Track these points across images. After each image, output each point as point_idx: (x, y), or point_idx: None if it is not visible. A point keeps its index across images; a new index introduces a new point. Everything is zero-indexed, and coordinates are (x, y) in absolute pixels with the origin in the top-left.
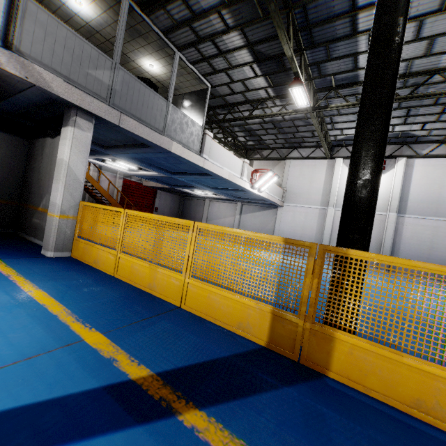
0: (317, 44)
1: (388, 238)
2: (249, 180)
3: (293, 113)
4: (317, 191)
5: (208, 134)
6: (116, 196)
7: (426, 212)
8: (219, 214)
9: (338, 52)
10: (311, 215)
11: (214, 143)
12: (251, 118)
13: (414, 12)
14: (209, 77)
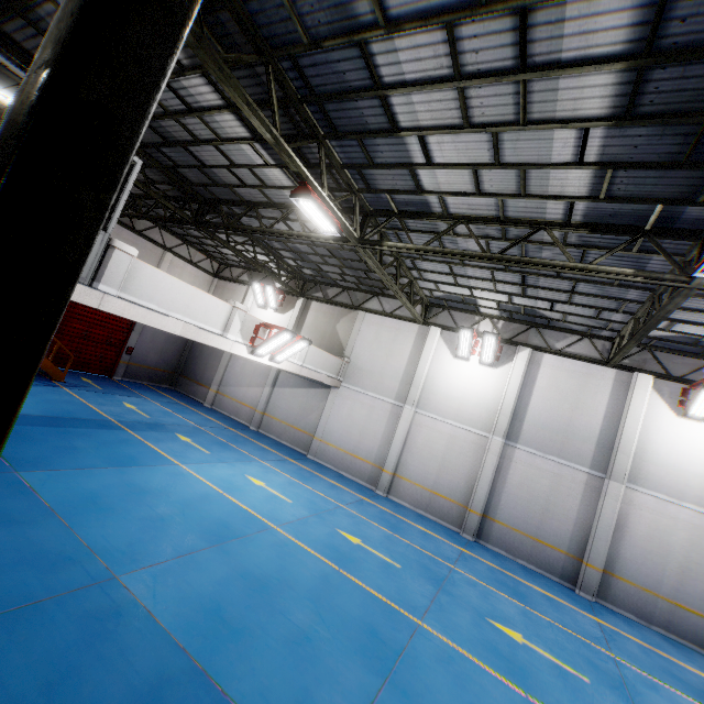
0: (343, 132)
1: (485, 480)
2: (249, 339)
3: (331, 241)
4: (395, 373)
5: (121, 248)
6: None
7: (547, 447)
8: (241, 379)
9: (382, 155)
10: (378, 413)
11: (146, 266)
12: (271, 234)
13: (480, 115)
14: (193, 148)
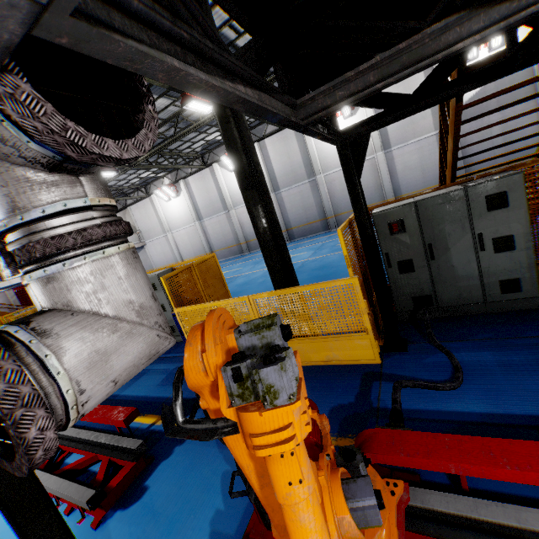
0: None
1: (203, 240)
2: None
3: None
4: (156, 224)
5: None
6: (16, 304)
7: (211, 213)
8: None
9: None
10: (163, 243)
11: None
12: None
13: None
14: None
